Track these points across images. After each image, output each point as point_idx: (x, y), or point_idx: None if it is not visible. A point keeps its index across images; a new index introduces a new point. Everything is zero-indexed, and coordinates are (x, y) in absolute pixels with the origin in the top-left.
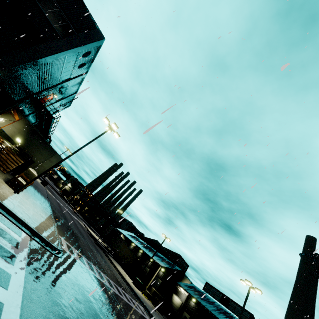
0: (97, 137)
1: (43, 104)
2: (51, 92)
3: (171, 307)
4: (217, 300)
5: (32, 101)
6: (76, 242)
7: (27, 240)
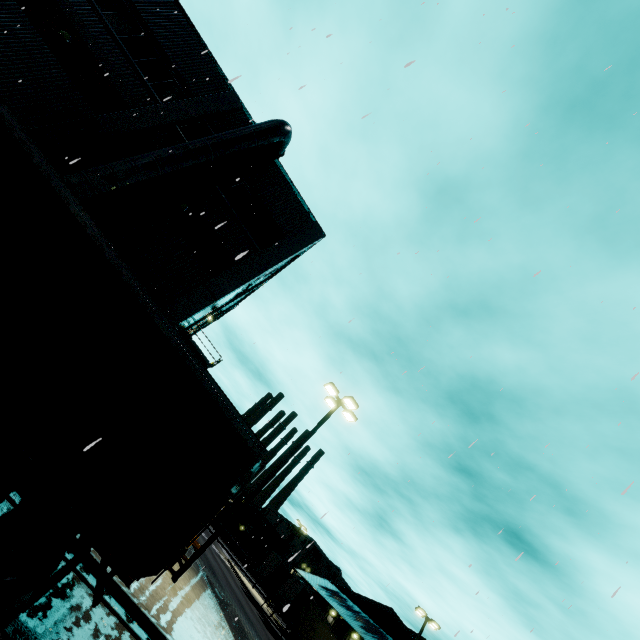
0: (317, 427)
1: (194, 342)
2: None
3: None
4: None
5: None
6: None
7: None
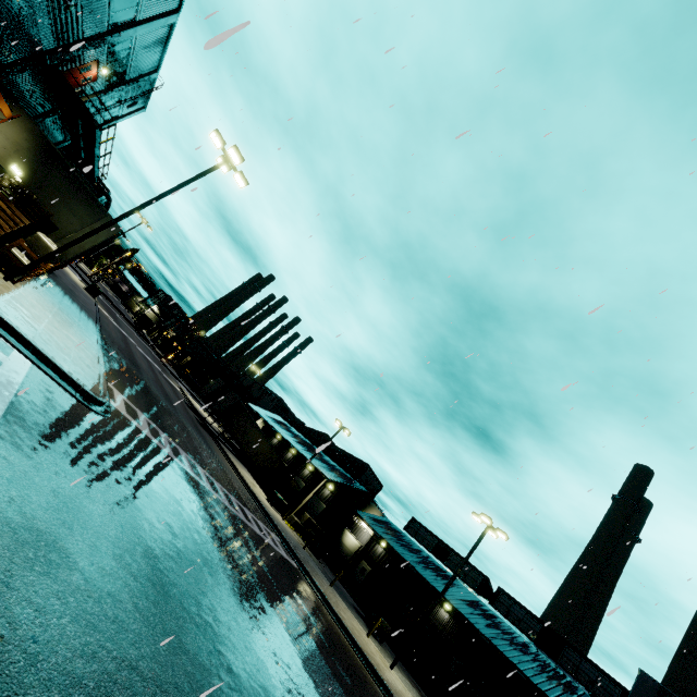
0: (195, 178)
1: (71, 87)
2: (91, 56)
3: (339, 551)
4: (428, 549)
5: (44, 75)
6: (149, 407)
7: (23, 366)
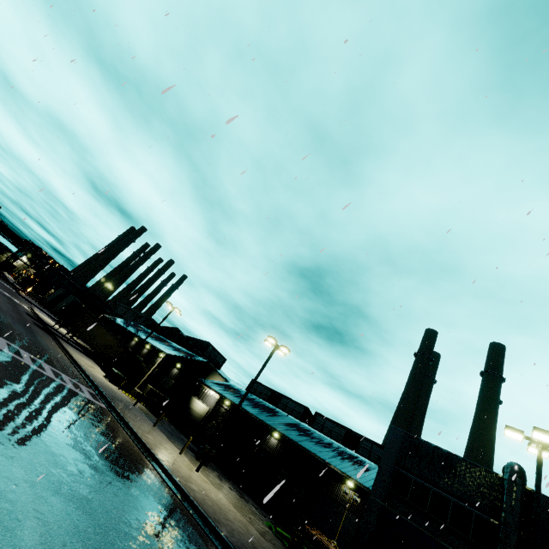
0: None
1: None
2: None
3: (189, 416)
4: (264, 399)
5: None
6: None
7: None
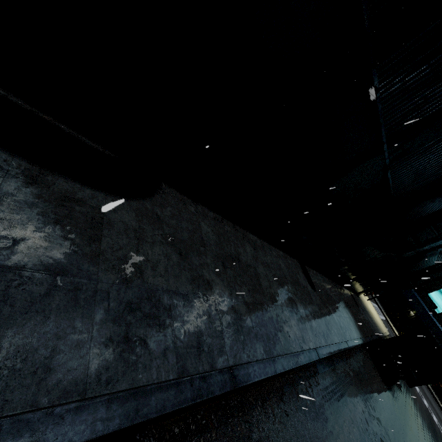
0: None
1: None
2: None
3: None
4: None
5: None
6: None
7: None
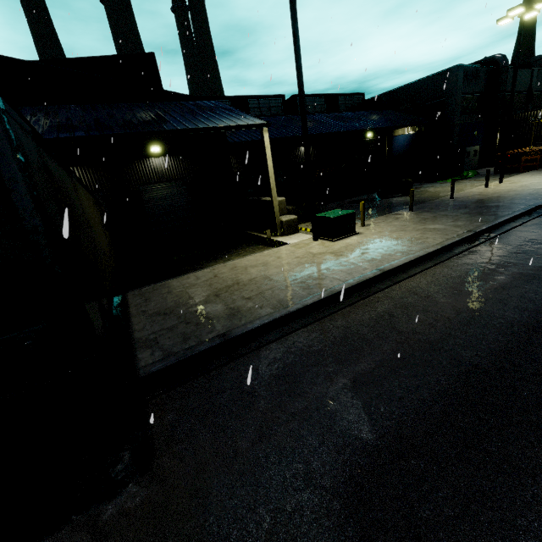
0: None
1: None
2: None
3: None
4: None
5: None
6: None
7: None
